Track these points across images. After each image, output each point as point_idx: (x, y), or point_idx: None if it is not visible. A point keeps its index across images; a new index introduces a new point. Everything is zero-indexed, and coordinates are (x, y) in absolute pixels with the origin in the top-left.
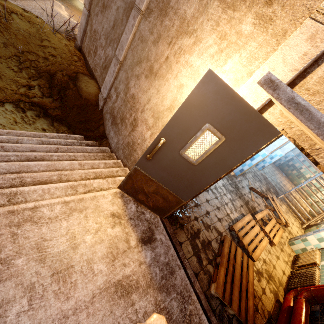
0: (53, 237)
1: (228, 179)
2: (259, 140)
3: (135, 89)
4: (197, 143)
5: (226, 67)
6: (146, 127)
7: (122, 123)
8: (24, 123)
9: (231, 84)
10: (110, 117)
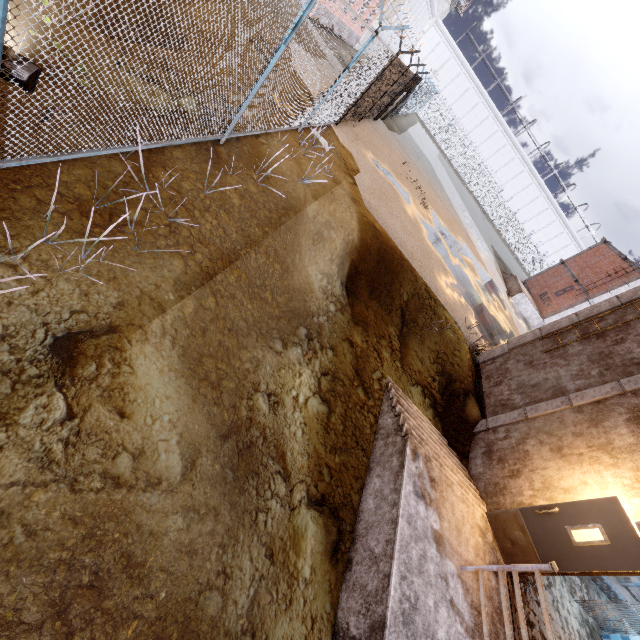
0: (456, 506)
1: (589, 637)
2: (638, 564)
3: (532, 449)
4: (581, 532)
5: (632, 500)
6: (529, 486)
7: (498, 462)
8: (423, 407)
9: (632, 514)
10: (485, 447)
